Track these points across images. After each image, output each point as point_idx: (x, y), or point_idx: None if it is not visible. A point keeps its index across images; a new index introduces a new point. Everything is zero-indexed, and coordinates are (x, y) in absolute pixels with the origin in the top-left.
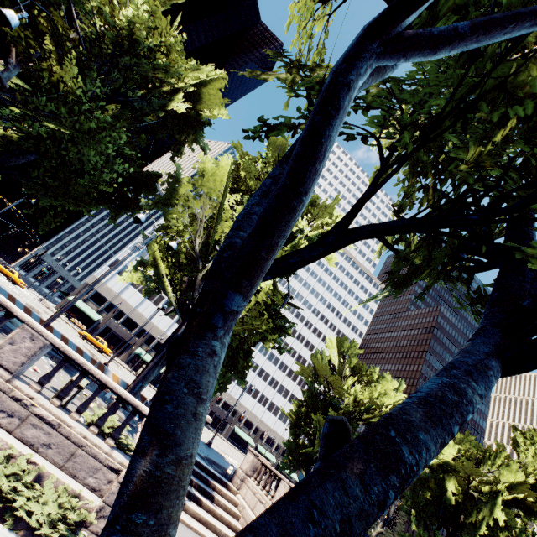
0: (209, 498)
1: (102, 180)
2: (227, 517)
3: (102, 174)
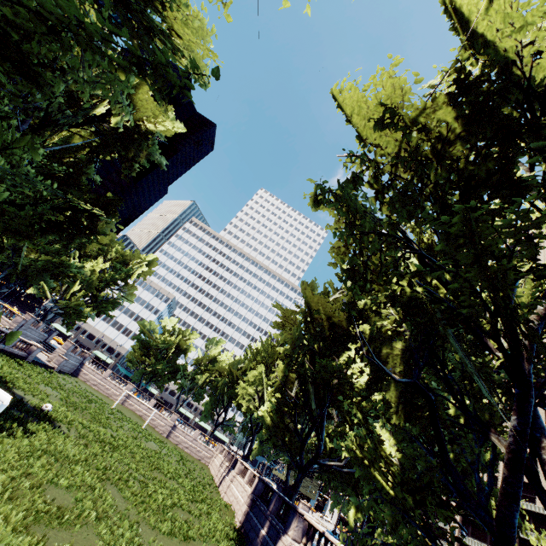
0: None
1: None
2: None
3: None
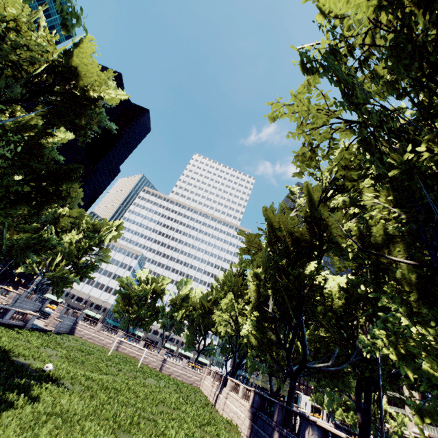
0: None
1: None
2: None
3: None
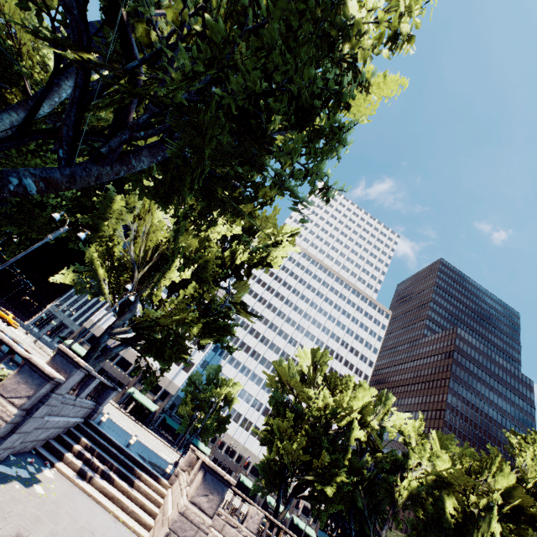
0: (129, 483)
1: (51, 205)
2: (144, 500)
3: (50, 199)
